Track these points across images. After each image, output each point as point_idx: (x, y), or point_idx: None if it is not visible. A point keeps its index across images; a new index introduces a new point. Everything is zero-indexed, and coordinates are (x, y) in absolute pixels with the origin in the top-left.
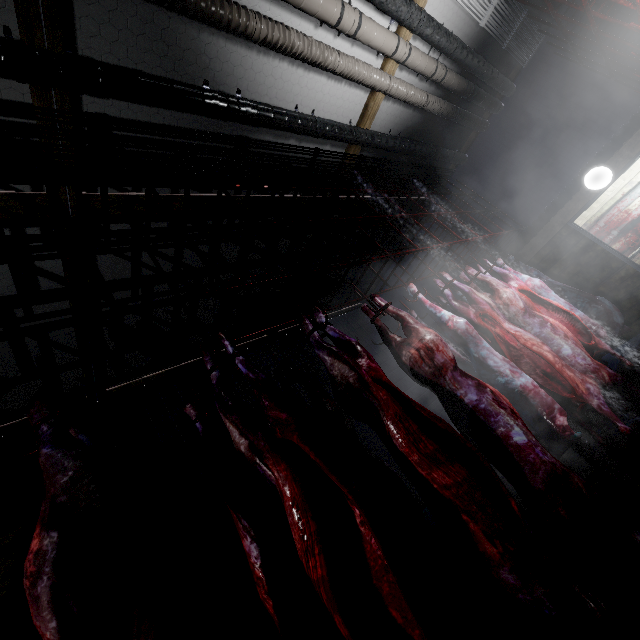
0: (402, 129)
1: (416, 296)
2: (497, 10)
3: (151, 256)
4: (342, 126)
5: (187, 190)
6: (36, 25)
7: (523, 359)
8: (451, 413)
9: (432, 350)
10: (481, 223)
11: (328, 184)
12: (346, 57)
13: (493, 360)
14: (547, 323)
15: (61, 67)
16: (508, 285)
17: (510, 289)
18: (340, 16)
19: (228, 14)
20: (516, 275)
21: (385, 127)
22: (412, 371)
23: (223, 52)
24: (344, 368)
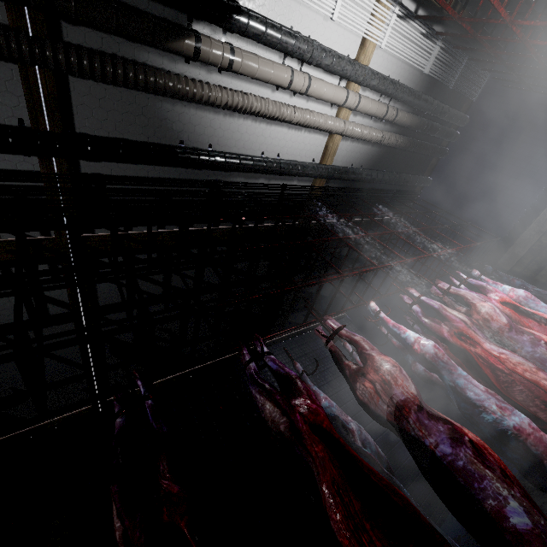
0: (363, 162)
1: (378, 315)
2: (439, 60)
3: (118, 286)
4: (305, 164)
5: (150, 227)
6: (40, 114)
7: (515, 385)
8: (420, 467)
9: (389, 384)
10: (453, 236)
11: (299, 212)
12: (301, 110)
13: (473, 391)
14: (539, 341)
15: (57, 142)
16: (487, 297)
17: (488, 303)
18: (291, 79)
19: (193, 89)
20: (496, 286)
21: (347, 162)
22: (368, 408)
23: (194, 118)
24: (275, 411)
